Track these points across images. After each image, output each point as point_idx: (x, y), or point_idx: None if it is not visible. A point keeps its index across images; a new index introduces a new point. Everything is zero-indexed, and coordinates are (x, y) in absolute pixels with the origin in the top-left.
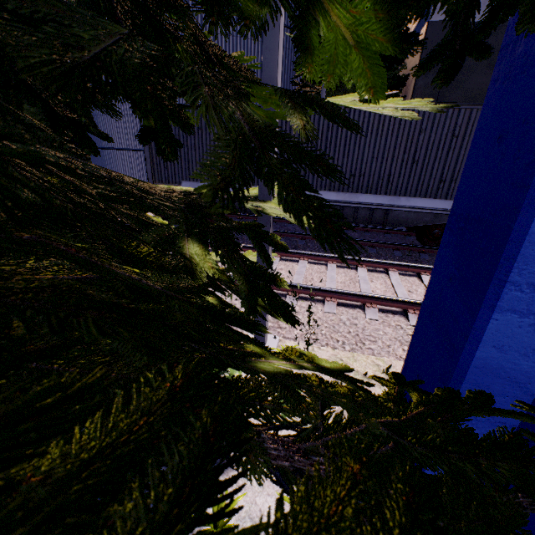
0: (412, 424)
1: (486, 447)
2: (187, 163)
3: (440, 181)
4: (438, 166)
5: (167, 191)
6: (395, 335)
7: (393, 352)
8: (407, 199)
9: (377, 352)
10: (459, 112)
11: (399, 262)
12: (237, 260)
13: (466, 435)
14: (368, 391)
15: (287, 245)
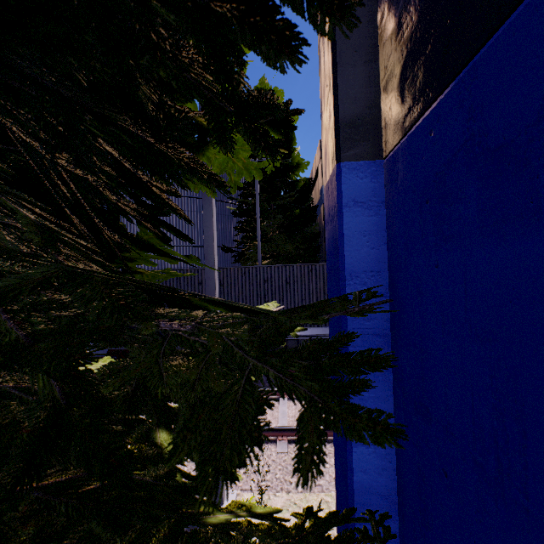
0: (300, 540)
1: (333, 543)
2: None
3: None
4: None
5: None
6: None
7: None
8: None
9: (325, 487)
10: None
11: None
12: None
13: (325, 539)
14: (283, 525)
15: None
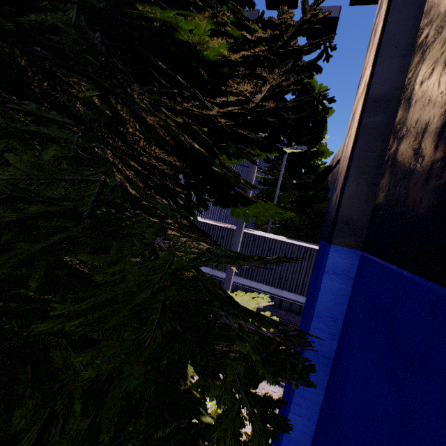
0: None
1: None
2: None
3: None
4: None
5: None
6: None
7: None
8: None
9: None
10: None
11: None
12: None
13: None
14: None
15: None
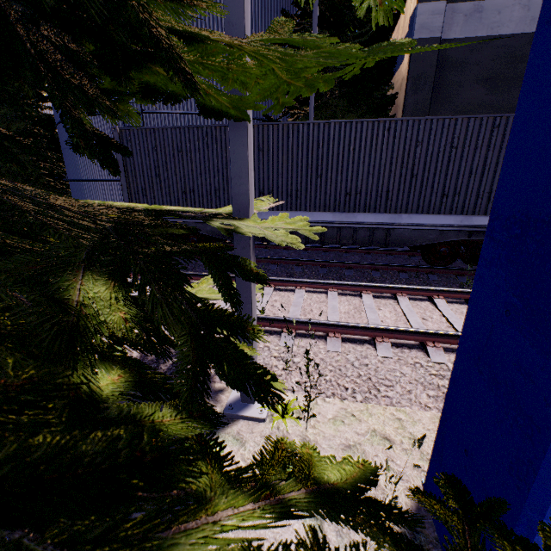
0: None
1: None
2: (168, 189)
3: (442, 196)
4: (439, 180)
5: (96, 206)
6: (416, 376)
7: (416, 399)
8: (409, 216)
9: (396, 401)
10: (456, 122)
11: (407, 285)
12: (180, 302)
13: None
14: None
15: (282, 273)
